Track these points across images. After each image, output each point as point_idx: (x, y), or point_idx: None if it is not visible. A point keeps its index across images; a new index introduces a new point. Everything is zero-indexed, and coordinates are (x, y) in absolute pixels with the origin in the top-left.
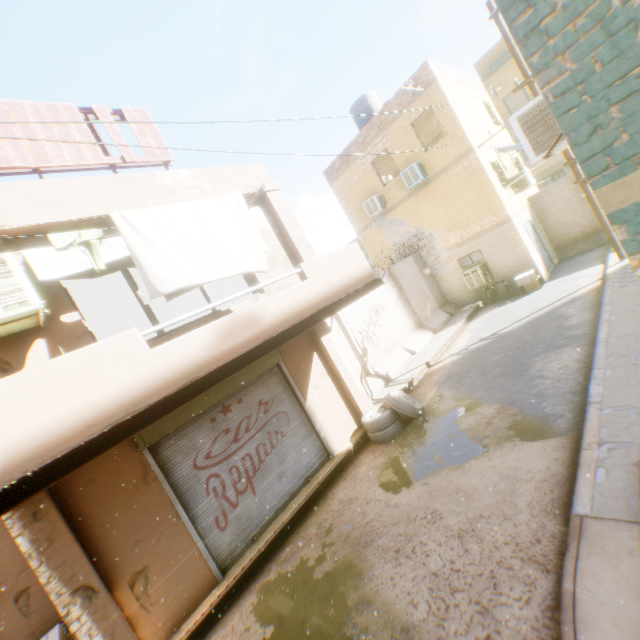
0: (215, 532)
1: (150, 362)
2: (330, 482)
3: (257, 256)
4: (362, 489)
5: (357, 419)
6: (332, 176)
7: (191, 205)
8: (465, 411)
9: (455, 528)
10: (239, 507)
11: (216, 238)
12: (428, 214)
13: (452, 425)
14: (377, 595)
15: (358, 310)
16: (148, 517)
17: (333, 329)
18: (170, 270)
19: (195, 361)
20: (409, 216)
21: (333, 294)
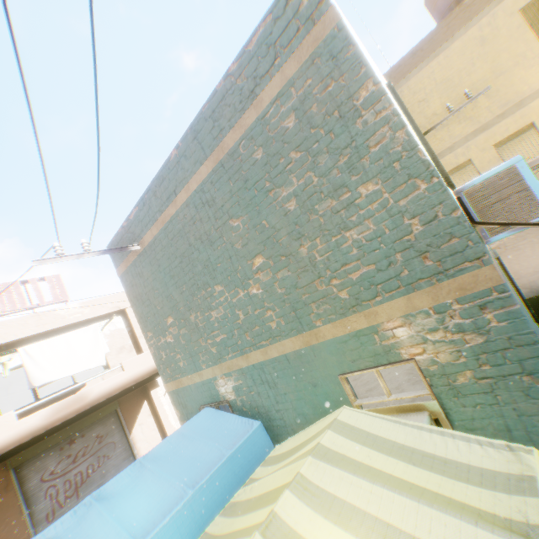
0: (45, 523)
1: (17, 427)
2: None
3: (99, 358)
4: None
5: None
6: None
7: (66, 336)
8: None
9: None
10: (66, 506)
11: (76, 352)
12: None
13: None
14: None
15: None
16: (3, 511)
17: None
18: (44, 374)
19: (41, 425)
20: None
21: (140, 377)
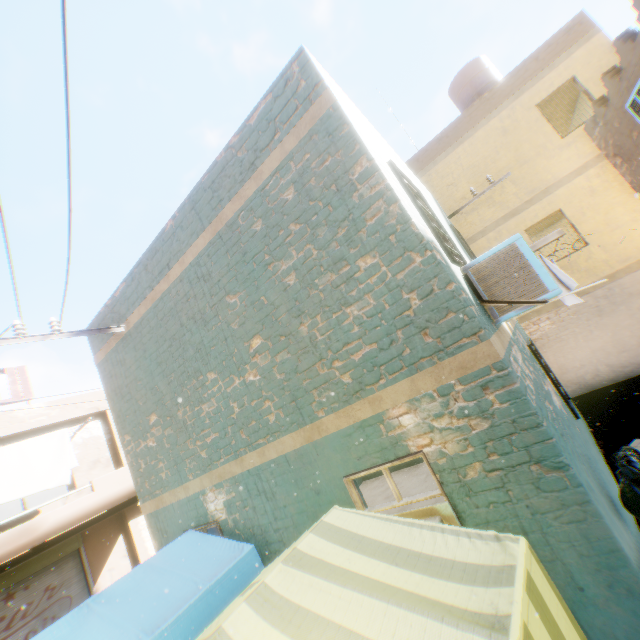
0: None
1: None
2: None
3: (62, 475)
4: None
5: None
6: None
7: (21, 444)
8: None
9: None
10: None
11: (32, 466)
12: None
13: None
14: None
15: None
16: None
17: None
18: None
19: None
20: None
21: (115, 500)
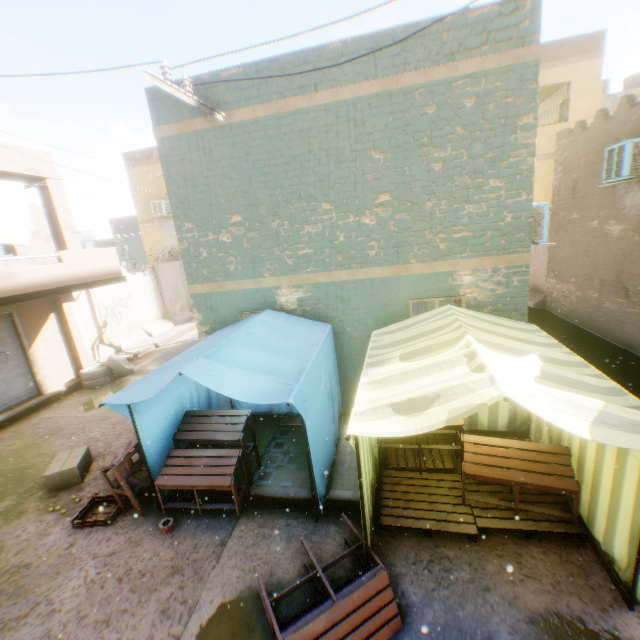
0: None
1: None
2: (35, 410)
3: (24, 234)
4: (63, 412)
5: (78, 372)
6: (130, 162)
7: None
8: None
9: (115, 422)
10: None
11: None
12: None
13: None
14: (51, 451)
15: (112, 290)
16: None
17: (81, 299)
18: None
19: None
20: None
21: (83, 278)
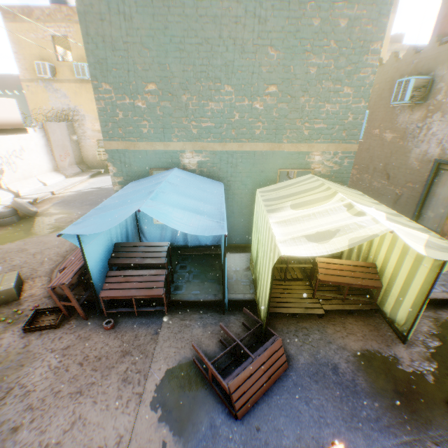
0: None
1: None
2: None
3: None
4: None
5: None
6: (9, 16)
7: None
8: (63, 216)
9: (34, 252)
10: None
11: None
12: (86, 102)
13: (53, 221)
14: None
15: (5, 141)
16: None
17: None
18: None
19: None
20: (73, 95)
21: None
